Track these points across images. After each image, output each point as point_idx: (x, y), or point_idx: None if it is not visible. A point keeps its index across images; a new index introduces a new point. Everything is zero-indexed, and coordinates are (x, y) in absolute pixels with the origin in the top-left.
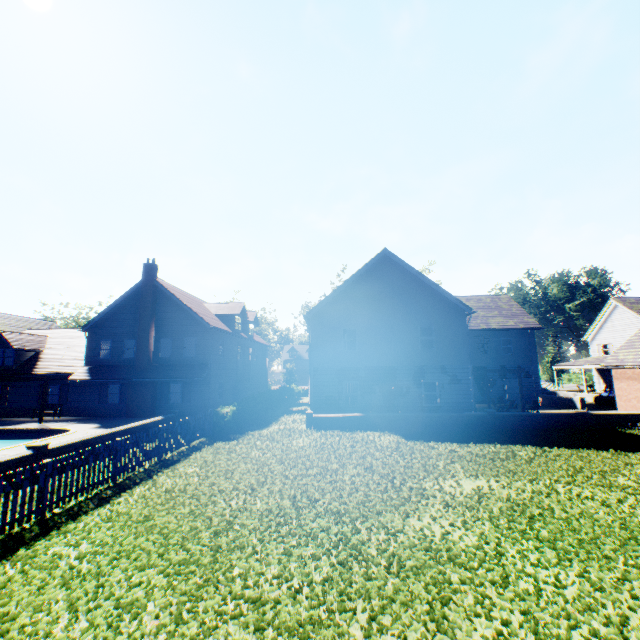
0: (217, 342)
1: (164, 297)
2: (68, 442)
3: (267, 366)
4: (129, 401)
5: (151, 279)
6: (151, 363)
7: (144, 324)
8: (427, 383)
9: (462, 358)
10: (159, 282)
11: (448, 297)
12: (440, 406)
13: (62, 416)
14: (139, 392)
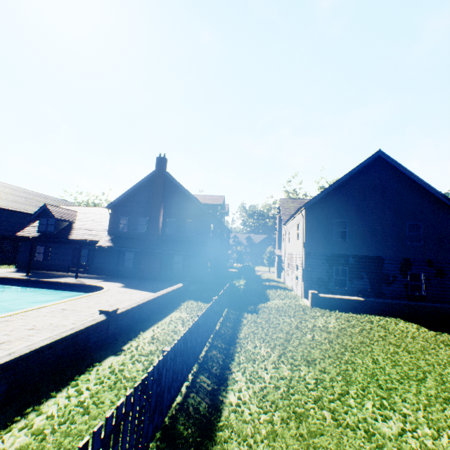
0: (210, 225)
1: (171, 185)
2: (129, 306)
3: (229, 247)
4: (141, 266)
5: (162, 170)
6: (159, 237)
7: (155, 206)
8: (411, 274)
9: (449, 254)
10: (168, 173)
11: (440, 197)
12: (425, 296)
13: (89, 273)
14: (149, 260)
